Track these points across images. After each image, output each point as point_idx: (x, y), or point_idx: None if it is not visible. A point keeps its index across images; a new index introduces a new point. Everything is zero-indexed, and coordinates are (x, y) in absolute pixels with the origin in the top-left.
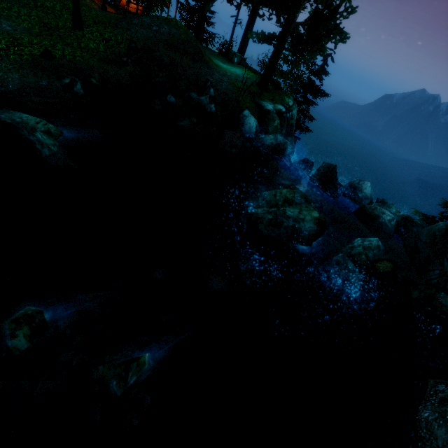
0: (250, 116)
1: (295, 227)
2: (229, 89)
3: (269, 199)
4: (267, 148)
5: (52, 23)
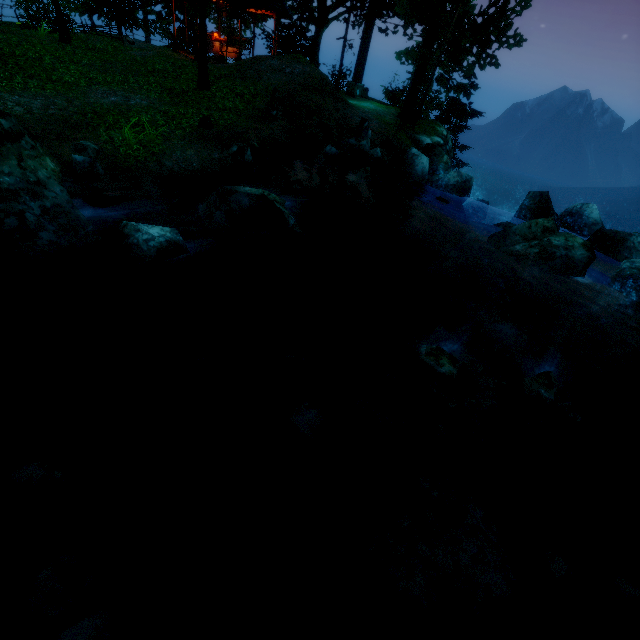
0: (421, 154)
1: (568, 256)
2: (383, 128)
3: (523, 234)
4: (451, 190)
5: (176, 87)
